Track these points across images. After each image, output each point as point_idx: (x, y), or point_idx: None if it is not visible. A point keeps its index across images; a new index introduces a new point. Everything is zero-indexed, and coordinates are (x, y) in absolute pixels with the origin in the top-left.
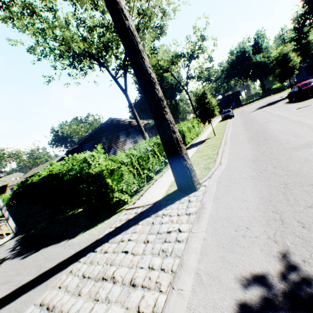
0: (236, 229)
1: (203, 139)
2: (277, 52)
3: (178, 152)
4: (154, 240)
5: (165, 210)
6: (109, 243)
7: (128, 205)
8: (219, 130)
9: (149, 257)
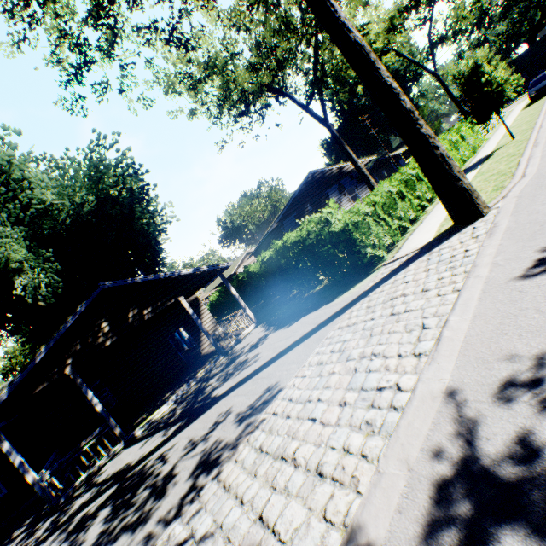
0: (541, 225)
1: (488, 153)
2: None
3: (446, 172)
4: (436, 266)
5: (440, 246)
6: (381, 287)
7: (385, 261)
8: (522, 125)
9: (435, 276)
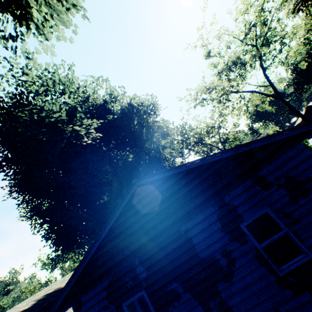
0: None
1: None
2: (271, 131)
3: None
4: None
5: None
6: None
7: None
8: None
9: None
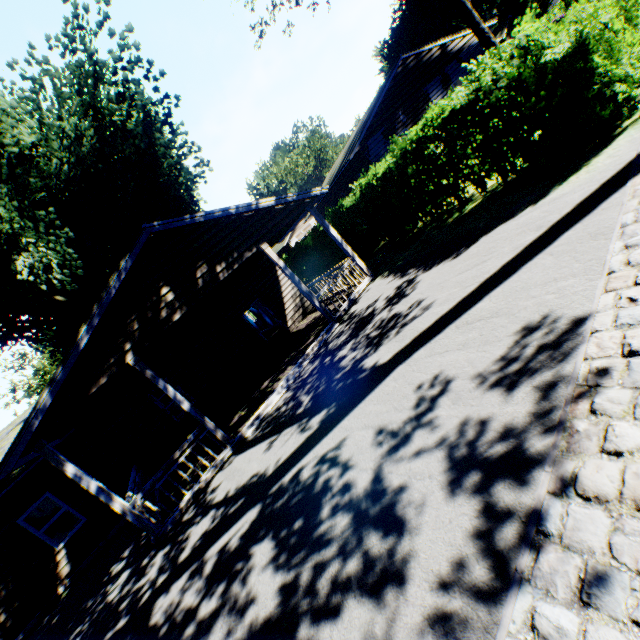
0: None
1: None
2: None
3: None
4: None
5: None
6: None
7: None
8: None
9: None
